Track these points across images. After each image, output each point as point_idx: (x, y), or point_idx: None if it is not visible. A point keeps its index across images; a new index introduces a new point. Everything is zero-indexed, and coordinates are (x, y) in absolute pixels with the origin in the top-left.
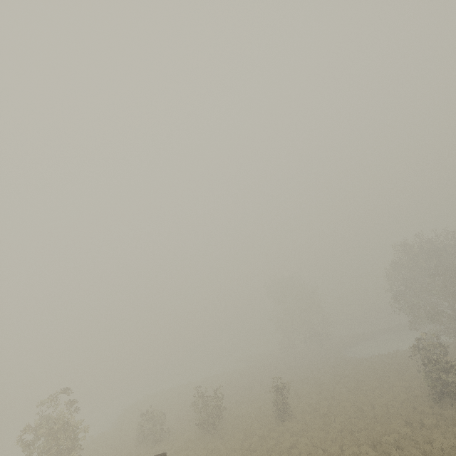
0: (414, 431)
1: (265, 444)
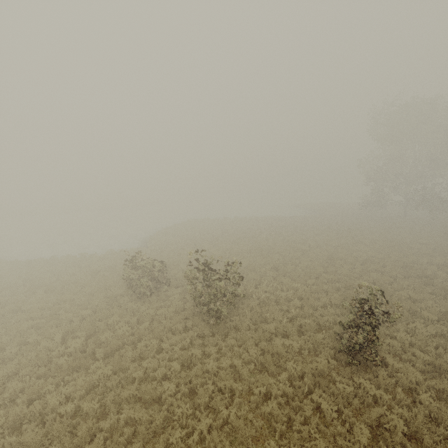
0: None
1: (298, 418)
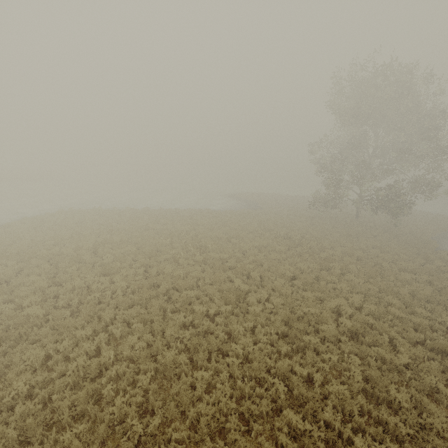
0: None
1: None
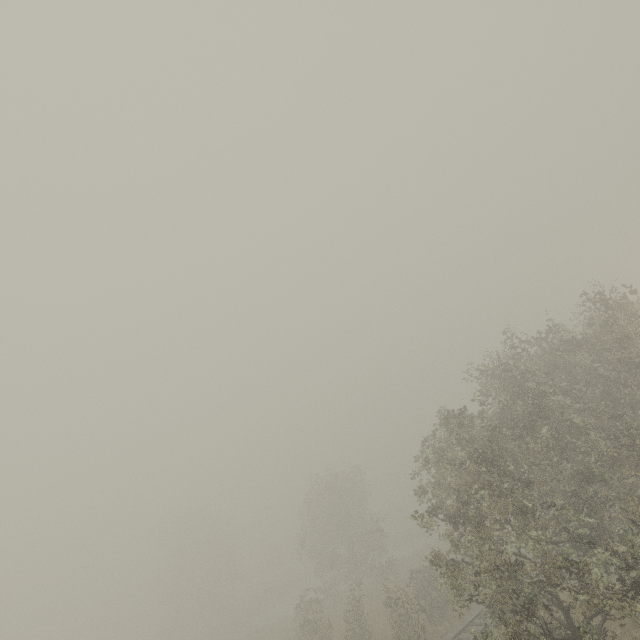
0: None
1: None
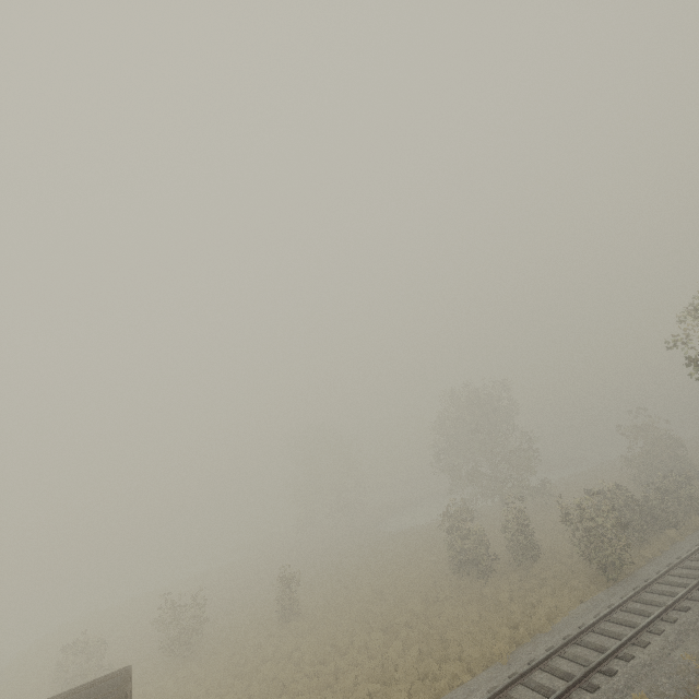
0: (428, 607)
1: (261, 654)
